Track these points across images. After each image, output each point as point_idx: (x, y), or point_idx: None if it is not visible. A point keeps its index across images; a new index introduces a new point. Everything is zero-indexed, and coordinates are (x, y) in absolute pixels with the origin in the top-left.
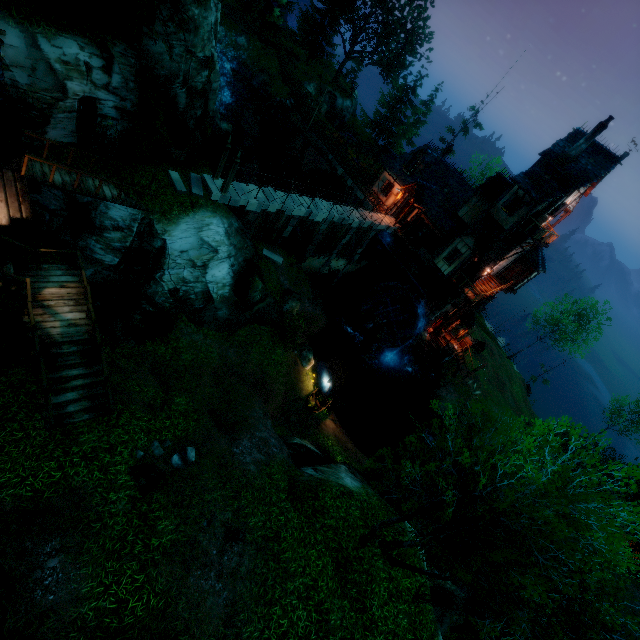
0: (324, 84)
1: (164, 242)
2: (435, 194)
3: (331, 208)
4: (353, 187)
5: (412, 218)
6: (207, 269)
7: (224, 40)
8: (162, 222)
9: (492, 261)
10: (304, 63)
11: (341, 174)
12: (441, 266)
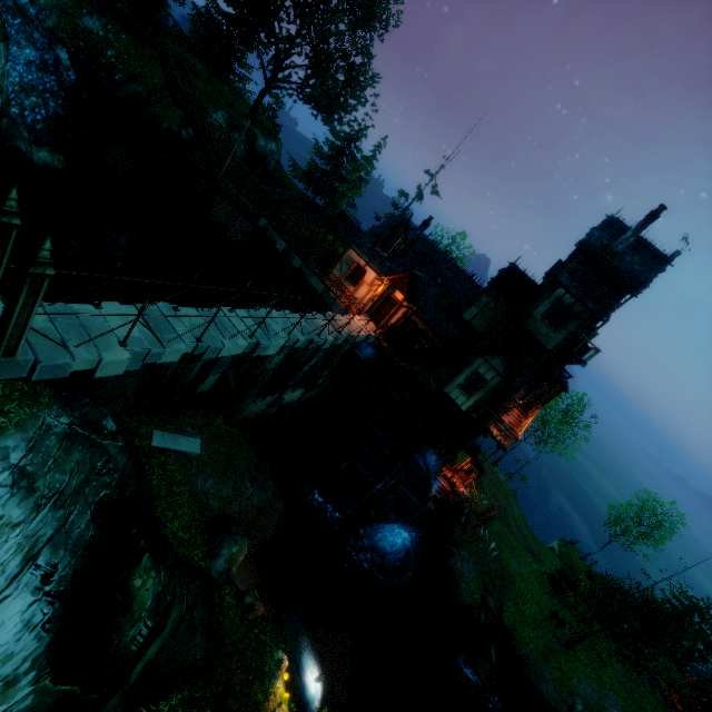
0: (238, 116)
1: None
2: (427, 286)
3: (292, 328)
4: (304, 270)
5: (398, 320)
6: None
7: (55, 12)
8: None
9: (523, 387)
10: (205, 82)
11: (282, 249)
12: (456, 397)
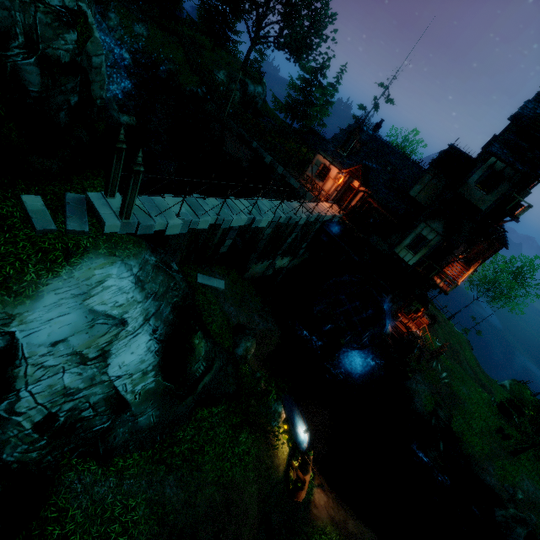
0: (233, 71)
1: (11, 337)
2: (378, 174)
3: (276, 208)
4: (285, 175)
5: (357, 202)
6: (108, 358)
7: (119, 28)
8: (1, 302)
9: (462, 244)
10: (210, 52)
11: (269, 162)
12: (404, 255)
